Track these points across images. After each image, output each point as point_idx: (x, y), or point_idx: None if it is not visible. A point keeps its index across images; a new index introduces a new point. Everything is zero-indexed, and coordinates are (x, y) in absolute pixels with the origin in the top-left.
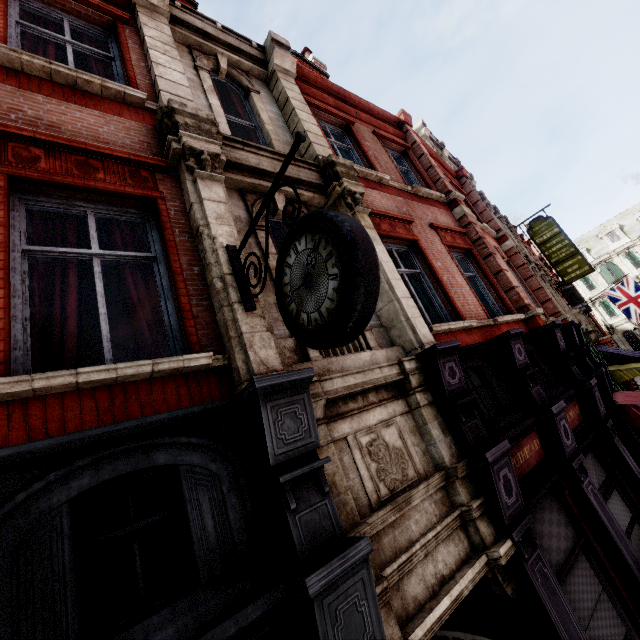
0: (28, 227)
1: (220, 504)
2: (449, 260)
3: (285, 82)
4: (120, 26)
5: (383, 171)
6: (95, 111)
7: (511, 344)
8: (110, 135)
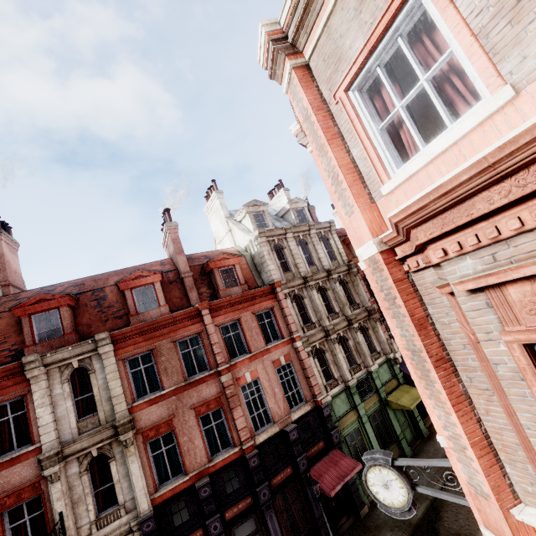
0: (10, 513)
1: None
2: (195, 430)
3: (106, 361)
4: (26, 397)
5: (168, 379)
6: (20, 464)
7: (199, 491)
8: (25, 472)
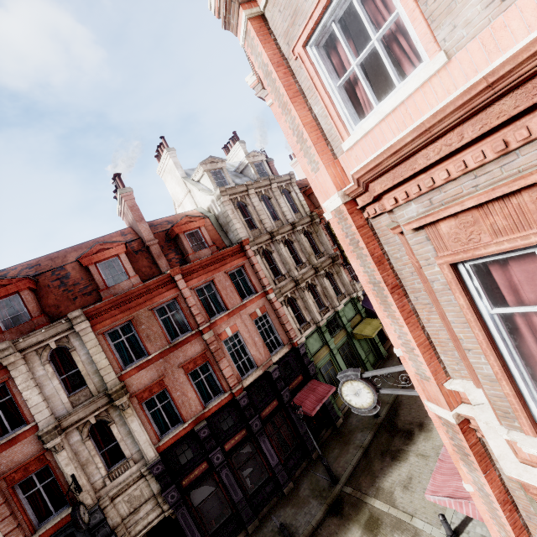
0: (21, 485)
1: (84, 534)
2: (187, 384)
3: (85, 337)
4: (7, 384)
5: (152, 345)
6: (19, 443)
7: (198, 433)
8: (27, 449)
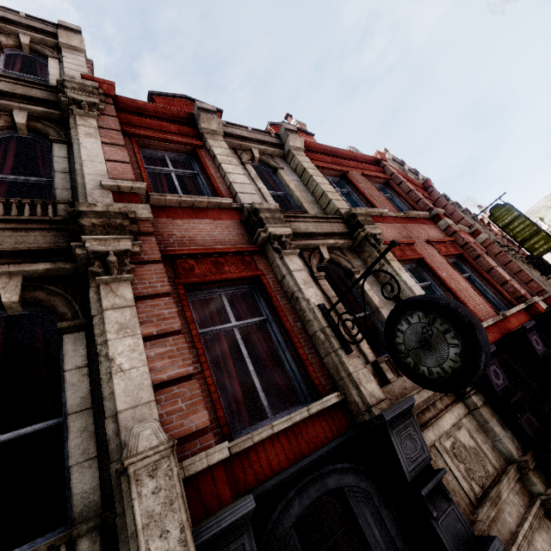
0: None
1: (377, 516)
2: (450, 268)
3: (299, 157)
4: (198, 151)
5: (379, 205)
6: (207, 220)
7: (529, 337)
8: (220, 235)
